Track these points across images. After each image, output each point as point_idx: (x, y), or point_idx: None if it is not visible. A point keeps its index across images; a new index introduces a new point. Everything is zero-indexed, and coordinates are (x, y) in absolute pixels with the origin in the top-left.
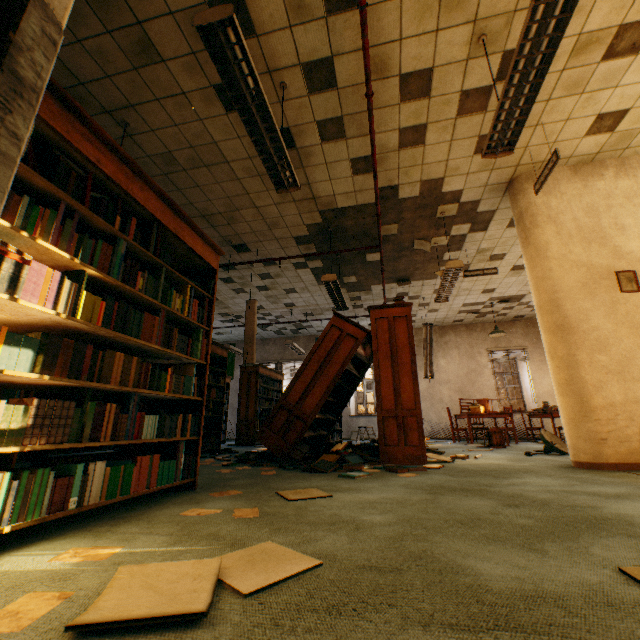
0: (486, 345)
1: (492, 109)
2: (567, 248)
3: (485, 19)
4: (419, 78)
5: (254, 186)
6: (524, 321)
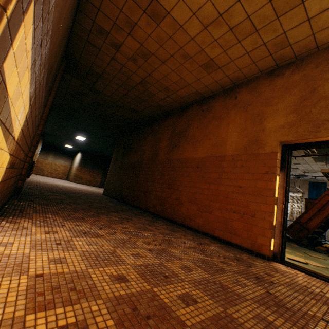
0: None
1: None
2: None
3: None
4: None
5: None
6: None
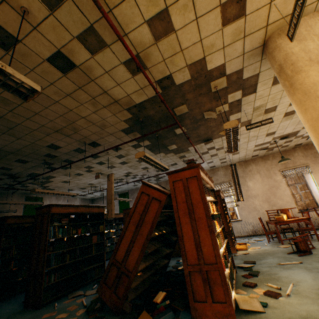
0: (278, 167)
1: None
2: None
3: None
4: None
5: (71, 104)
6: (302, 147)
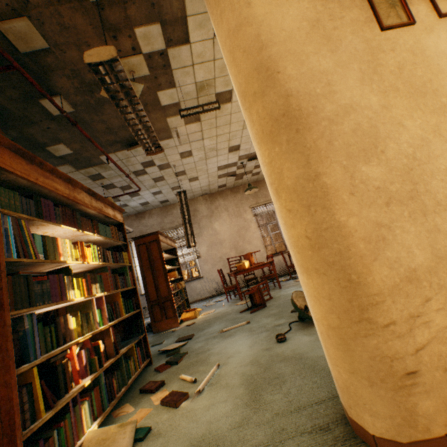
0: (249, 203)
1: None
2: None
3: None
4: None
5: None
6: None
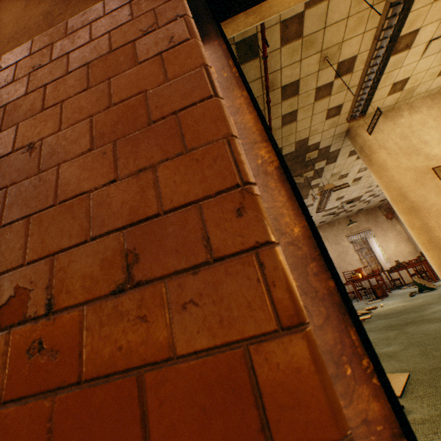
0: (344, 233)
1: (334, 93)
2: (397, 161)
3: (326, 49)
4: (291, 86)
5: None
6: (363, 212)
